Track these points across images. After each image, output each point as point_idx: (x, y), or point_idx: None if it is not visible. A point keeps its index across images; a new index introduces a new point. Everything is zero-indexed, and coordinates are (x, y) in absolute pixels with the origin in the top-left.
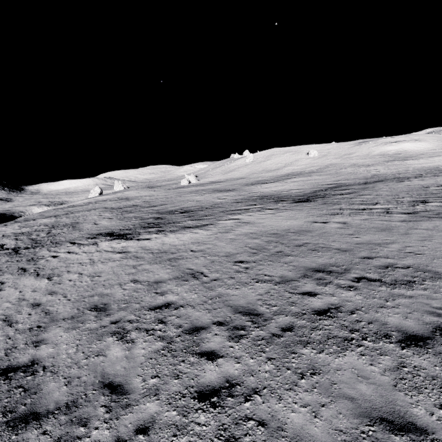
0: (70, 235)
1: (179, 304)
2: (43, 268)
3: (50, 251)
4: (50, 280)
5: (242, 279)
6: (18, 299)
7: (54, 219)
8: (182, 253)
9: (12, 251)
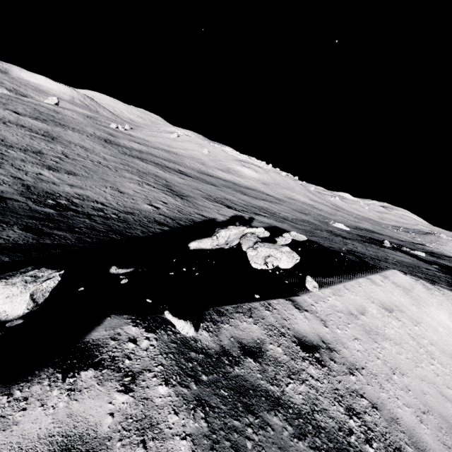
0: None
1: (7, 119)
2: None
3: None
4: None
5: (27, 124)
6: None
7: None
8: (26, 121)
9: None
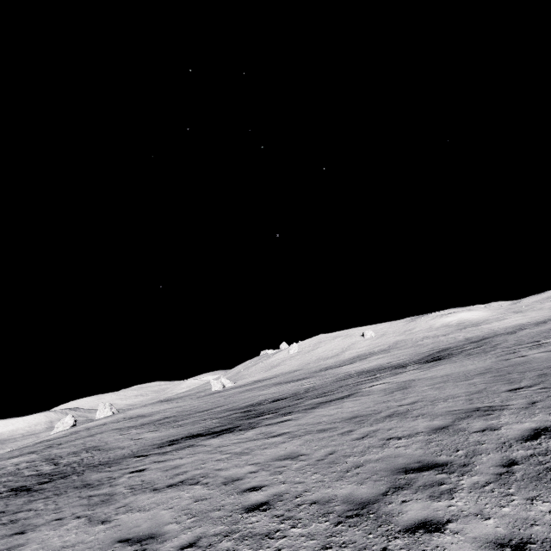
0: (112, 454)
1: None
2: (149, 482)
3: (113, 470)
4: (203, 483)
5: None
6: (189, 514)
7: (37, 454)
8: (391, 409)
9: (17, 491)
